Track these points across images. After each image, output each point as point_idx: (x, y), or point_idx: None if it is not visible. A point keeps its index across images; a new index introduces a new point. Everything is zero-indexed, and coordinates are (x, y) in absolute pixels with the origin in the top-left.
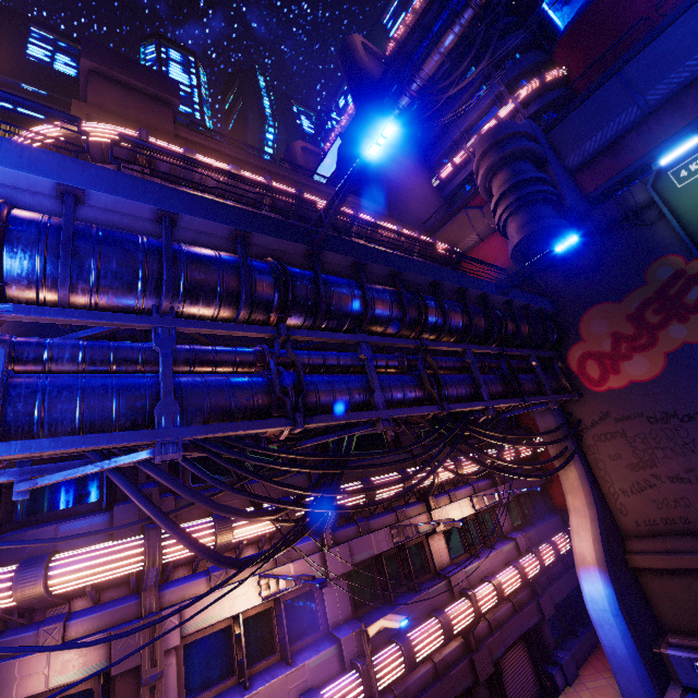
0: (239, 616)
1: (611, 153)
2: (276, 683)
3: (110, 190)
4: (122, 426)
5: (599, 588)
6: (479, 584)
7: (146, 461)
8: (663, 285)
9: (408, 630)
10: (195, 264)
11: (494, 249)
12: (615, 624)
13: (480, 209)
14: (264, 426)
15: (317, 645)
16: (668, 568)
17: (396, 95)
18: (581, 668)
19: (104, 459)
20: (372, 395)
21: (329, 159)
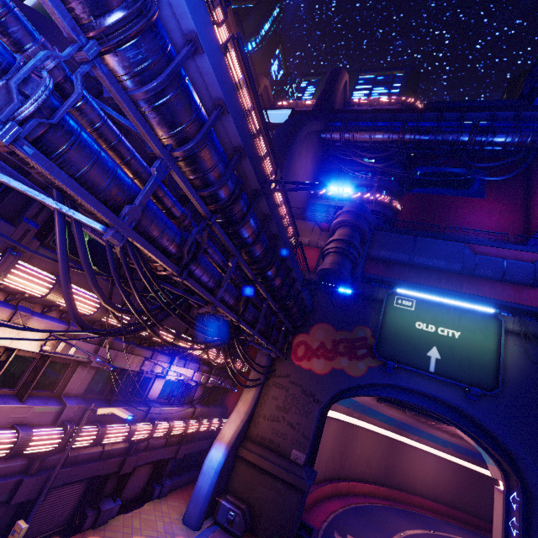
0: (15, 351)
1: (386, 265)
2: (5, 408)
3: (214, 66)
4: (98, 198)
5: (219, 455)
6: (162, 420)
7: (80, 224)
8: (356, 338)
9: (107, 423)
10: (212, 146)
11: (310, 255)
12: (212, 477)
13: (321, 231)
14: (167, 264)
15: (48, 400)
16: (253, 463)
17: (336, 128)
18: (171, 493)
19: (62, 203)
20: (219, 288)
21: (275, 114)
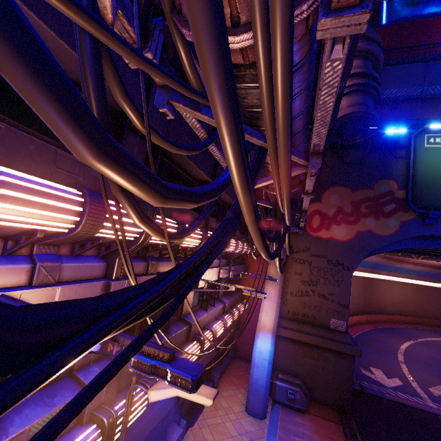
0: None
1: (391, 106)
2: None
3: None
4: None
5: (267, 346)
6: (202, 330)
7: None
8: (380, 194)
9: None
10: None
11: None
12: (267, 368)
13: None
14: None
15: (51, 394)
16: (294, 339)
17: None
18: (219, 381)
19: None
20: None
21: None
